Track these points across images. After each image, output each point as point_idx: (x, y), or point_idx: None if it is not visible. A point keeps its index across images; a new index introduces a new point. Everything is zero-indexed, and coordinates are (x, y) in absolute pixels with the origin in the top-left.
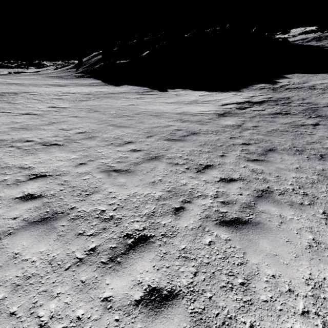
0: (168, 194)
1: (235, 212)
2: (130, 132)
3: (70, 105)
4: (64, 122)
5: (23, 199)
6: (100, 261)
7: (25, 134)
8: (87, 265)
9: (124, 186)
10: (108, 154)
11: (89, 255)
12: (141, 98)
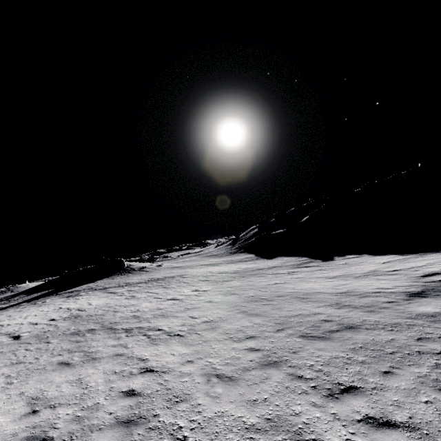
0: (265, 424)
1: None
2: (258, 322)
3: (211, 288)
4: (197, 308)
5: (126, 394)
6: None
7: (160, 322)
8: None
9: (217, 399)
10: (220, 351)
11: None
12: (293, 272)
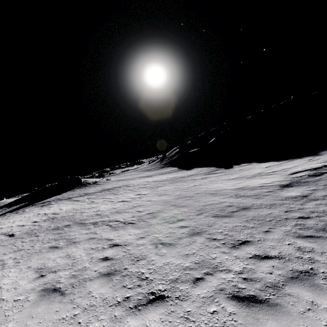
0: (195, 265)
1: (254, 290)
2: (185, 211)
3: (149, 192)
4: (141, 205)
5: (103, 260)
6: (129, 306)
7: (116, 216)
8: (121, 307)
9: (164, 256)
10: (161, 230)
11: (124, 301)
12: (205, 178)
